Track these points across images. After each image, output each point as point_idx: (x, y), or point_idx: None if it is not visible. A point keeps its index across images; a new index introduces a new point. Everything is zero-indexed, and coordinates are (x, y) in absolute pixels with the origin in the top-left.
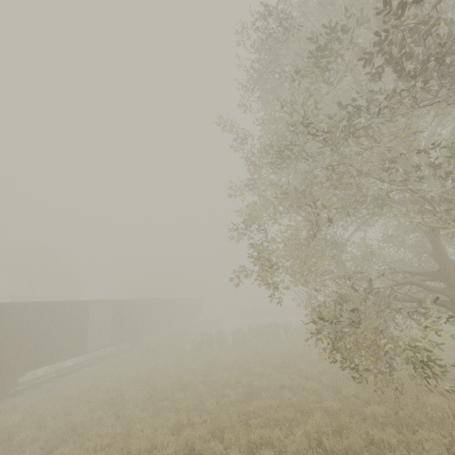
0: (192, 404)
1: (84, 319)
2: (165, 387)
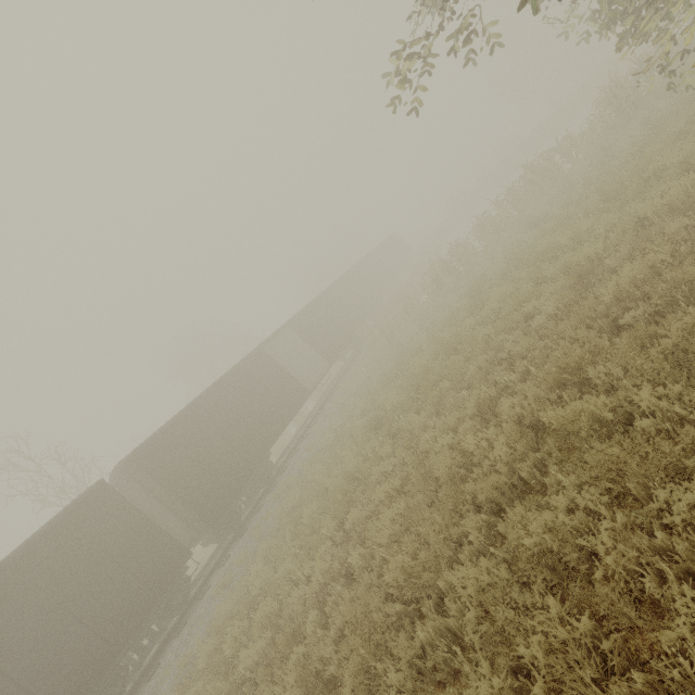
0: (484, 363)
1: (273, 367)
2: (427, 366)
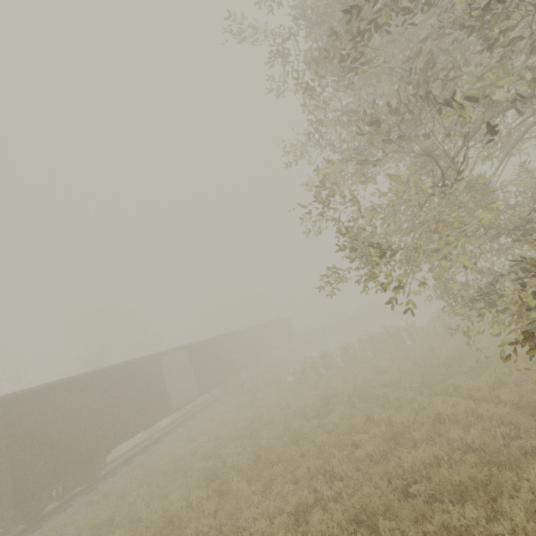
0: (313, 467)
1: (158, 375)
2: (272, 442)
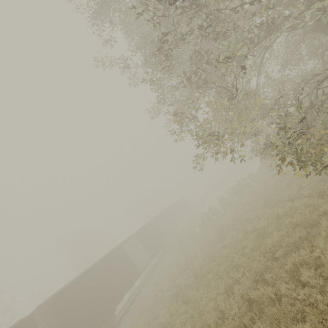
0: (226, 267)
1: (125, 256)
2: (201, 265)
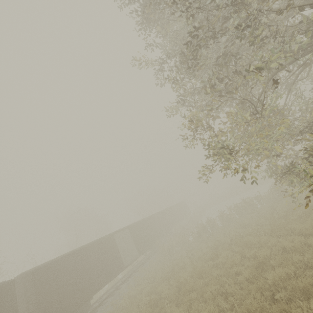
0: (214, 291)
1: (114, 246)
2: (187, 279)
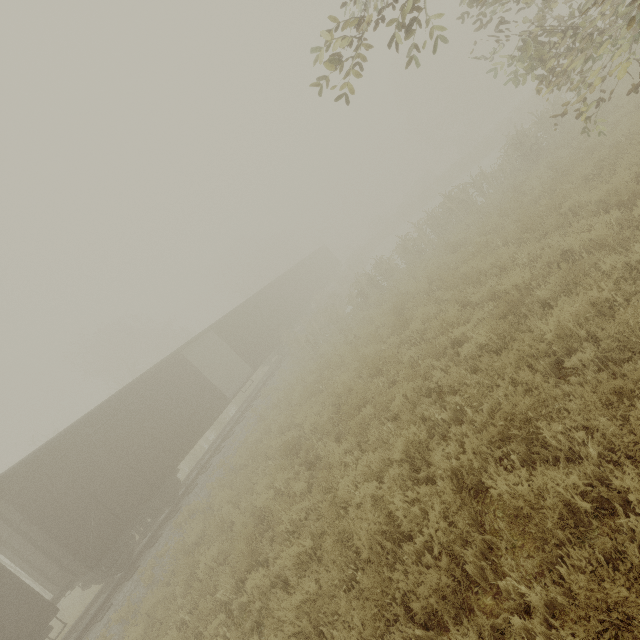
0: (412, 393)
1: (191, 372)
2: (349, 386)
